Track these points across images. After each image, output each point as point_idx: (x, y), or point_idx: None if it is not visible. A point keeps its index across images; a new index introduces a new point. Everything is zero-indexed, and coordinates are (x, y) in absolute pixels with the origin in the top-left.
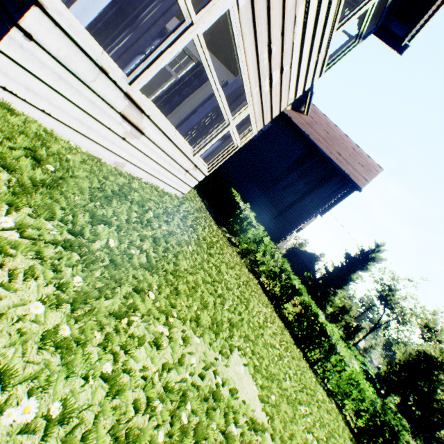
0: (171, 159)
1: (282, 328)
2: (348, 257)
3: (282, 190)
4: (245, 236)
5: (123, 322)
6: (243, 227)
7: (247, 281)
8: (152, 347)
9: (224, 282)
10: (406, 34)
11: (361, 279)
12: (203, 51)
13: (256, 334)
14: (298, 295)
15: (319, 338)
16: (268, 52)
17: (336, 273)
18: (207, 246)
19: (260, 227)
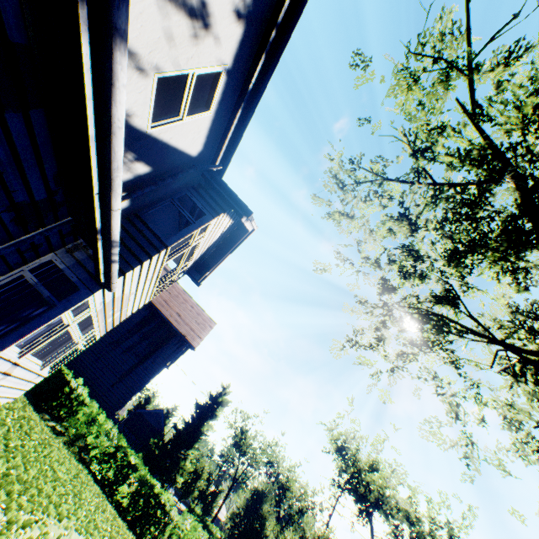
0: (21, 379)
1: (116, 515)
2: (199, 406)
3: (123, 353)
4: (75, 418)
5: (21, 513)
6: (74, 407)
7: (78, 473)
8: (32, 526)
9: (58, 480)
10: (199, 279)
11: (213, 429)
12: (72, 328)
13: (89, 520)
14: (135, 471)
15: (155, 512)
16: (113, 311)
17: (188, 429)
18: (42, 448)
19: (95, 404)
